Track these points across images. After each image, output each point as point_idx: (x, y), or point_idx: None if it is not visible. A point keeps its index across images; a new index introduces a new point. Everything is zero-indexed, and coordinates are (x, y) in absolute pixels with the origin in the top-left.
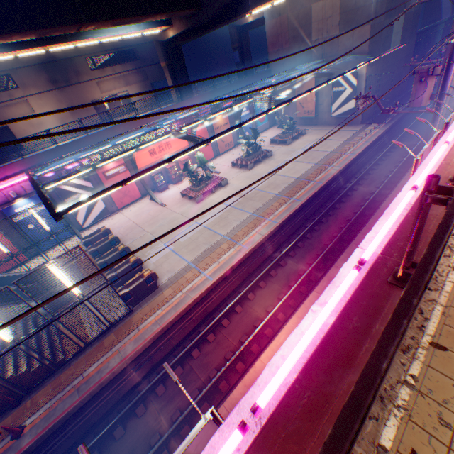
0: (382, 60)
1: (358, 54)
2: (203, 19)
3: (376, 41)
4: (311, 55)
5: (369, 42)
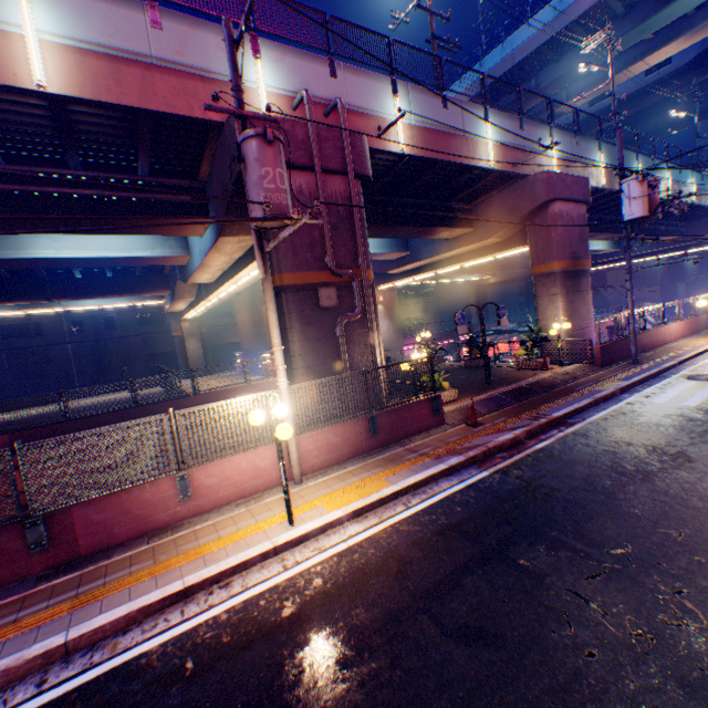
0: (672, 309)
1: (651, 302)
2: (528, 274)
3: (664, 296)
4: (607, 302)
5: (659, 296)
